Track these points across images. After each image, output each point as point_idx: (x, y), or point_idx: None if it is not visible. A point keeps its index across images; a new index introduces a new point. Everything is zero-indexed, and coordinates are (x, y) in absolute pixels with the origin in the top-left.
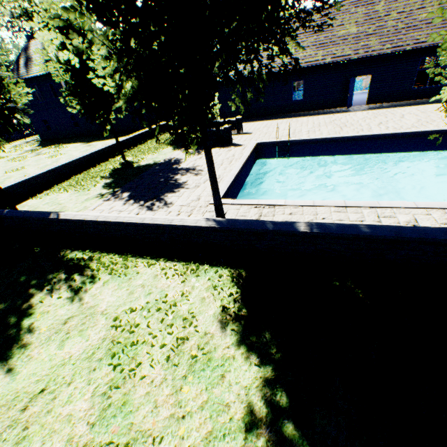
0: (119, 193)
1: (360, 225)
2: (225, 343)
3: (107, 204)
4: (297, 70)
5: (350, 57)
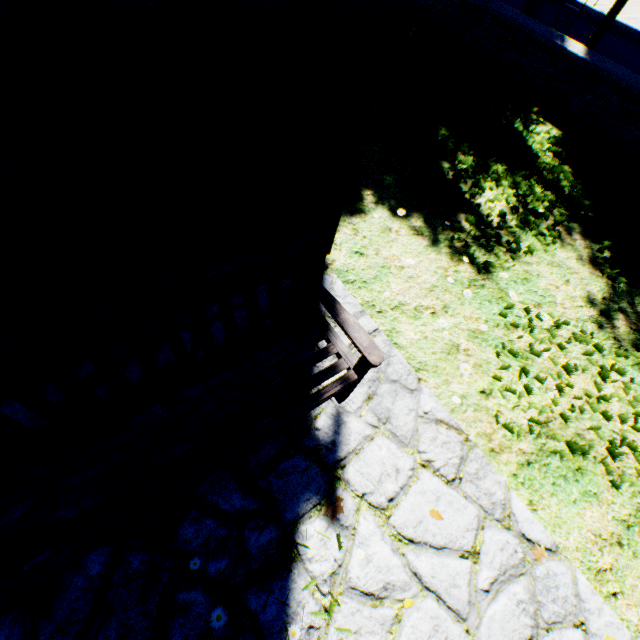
0: None
1: None
2: None
3: None
4: None
5: None
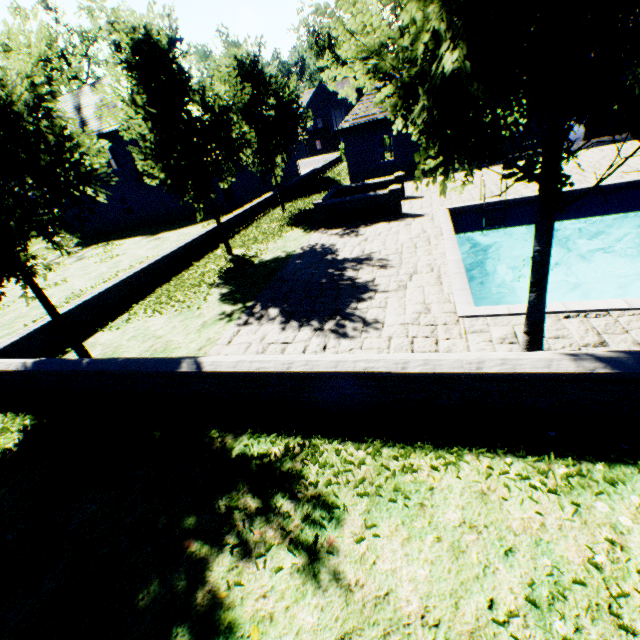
0: (259, 309)
1: None
2: None
3: (248, 331)
4: None
5: None
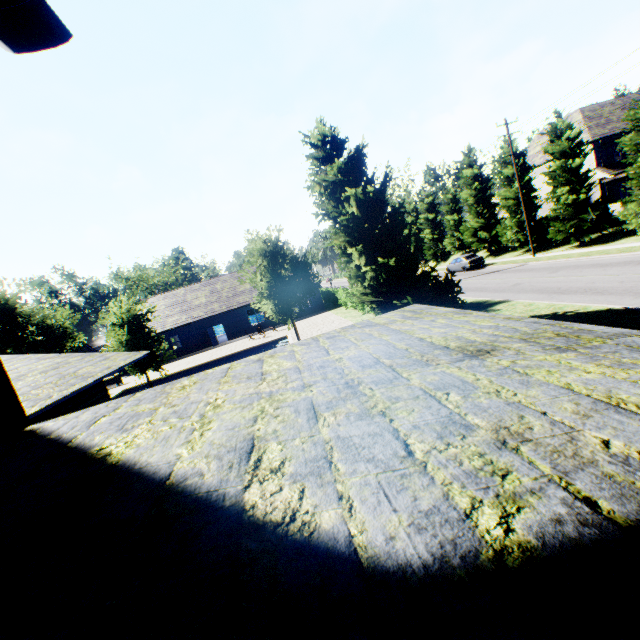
0: None
1: None
2: None
3: None
4: (170, 330)
5: (203, 317)
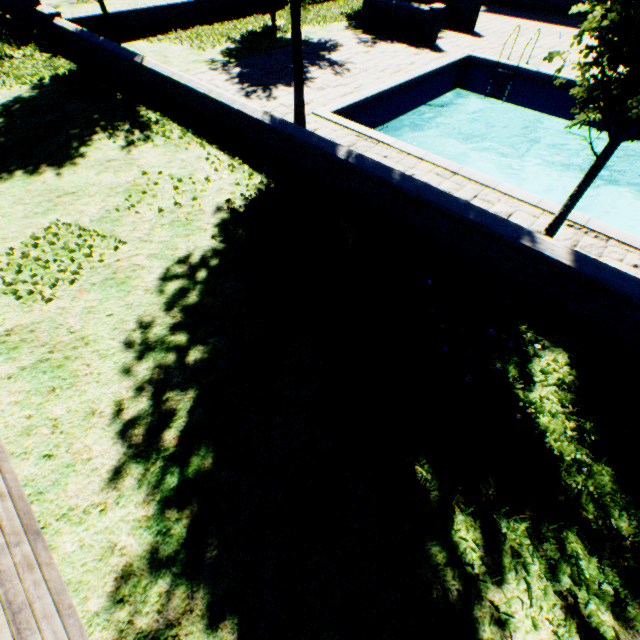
0: (232, 66)
1: (394, 171)
2: (209, 221)
3: (210, 74)
4: None
5: None
